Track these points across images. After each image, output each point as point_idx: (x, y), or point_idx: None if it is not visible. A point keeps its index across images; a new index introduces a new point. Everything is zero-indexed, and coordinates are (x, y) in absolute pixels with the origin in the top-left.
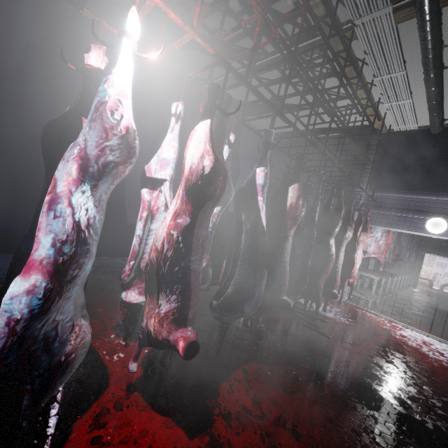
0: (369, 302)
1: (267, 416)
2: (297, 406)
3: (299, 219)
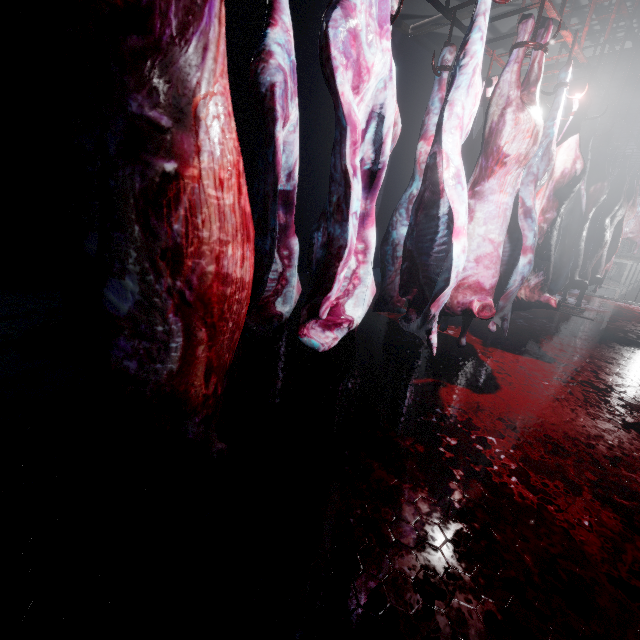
0: (617, 292)
1: (582, 356)
2: (598, 353)
3: (599, 202)
